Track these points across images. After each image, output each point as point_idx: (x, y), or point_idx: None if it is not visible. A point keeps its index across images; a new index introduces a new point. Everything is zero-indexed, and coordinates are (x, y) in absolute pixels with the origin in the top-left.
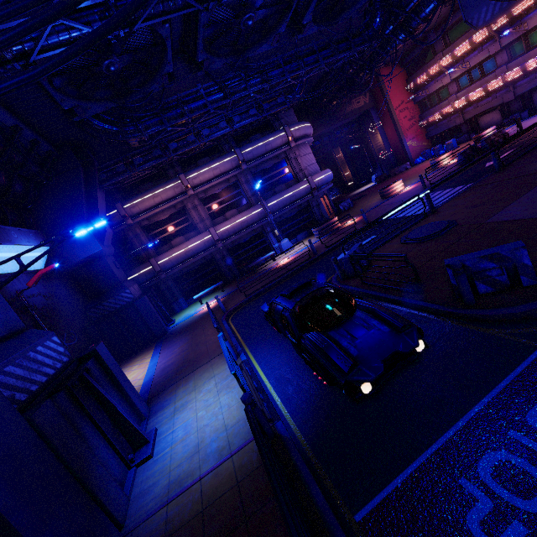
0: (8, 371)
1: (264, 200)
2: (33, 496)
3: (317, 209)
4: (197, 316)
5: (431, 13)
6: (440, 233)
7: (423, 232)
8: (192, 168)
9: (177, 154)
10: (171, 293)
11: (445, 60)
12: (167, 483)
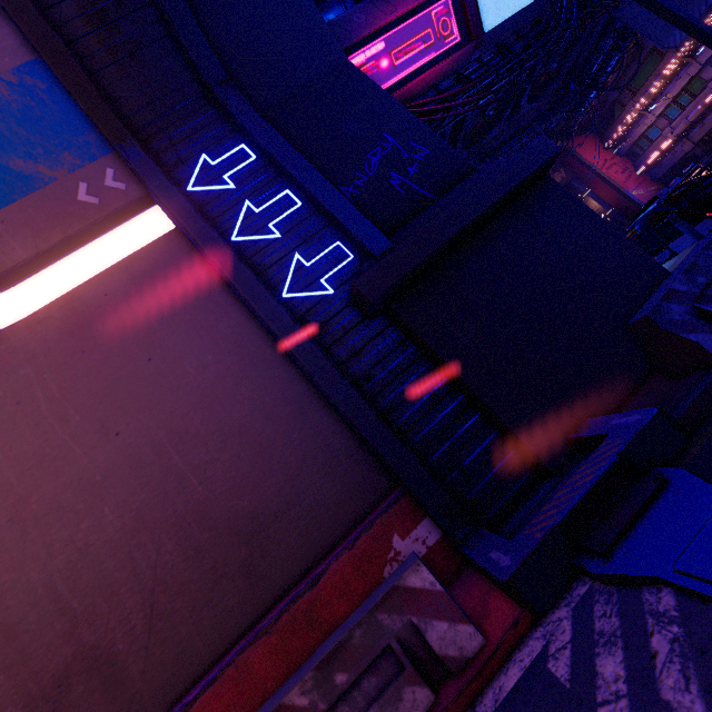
0: None
1: None
2: None
3: None
4: None
5: (617, 64)
6: None
7: None
8: None
9: None
10: None
11: (640, 104)
12: None
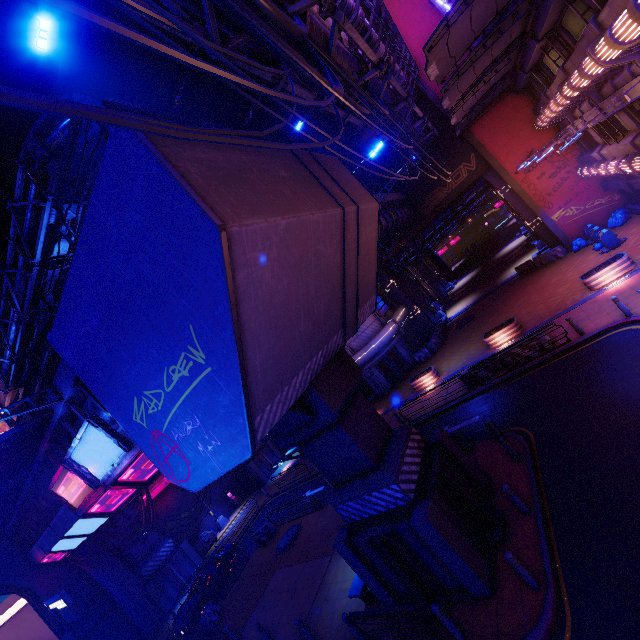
0: (149, 565)
1: None
2: (140, 610)
3: (371, 379)
4: (274, 480)
5: None
6: (278, 552)
7: (286, 537)
8: None
9: None
10: None
11: (549, 113)
12: (176, 611)
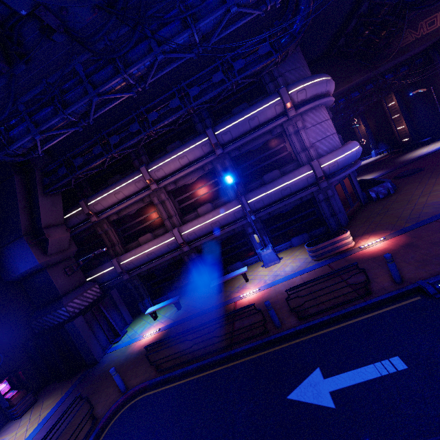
0: None
1: (243, 196)
2: None
3: (326, 203)
4: (125, 355)
5: None
6: None
7: None
8: (161, 155)
9: (123, 148)
10: (138, 291)
11: None
12: None
